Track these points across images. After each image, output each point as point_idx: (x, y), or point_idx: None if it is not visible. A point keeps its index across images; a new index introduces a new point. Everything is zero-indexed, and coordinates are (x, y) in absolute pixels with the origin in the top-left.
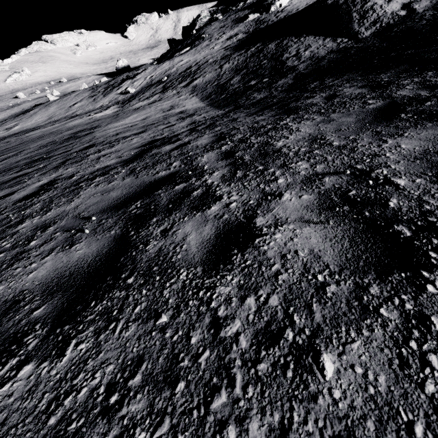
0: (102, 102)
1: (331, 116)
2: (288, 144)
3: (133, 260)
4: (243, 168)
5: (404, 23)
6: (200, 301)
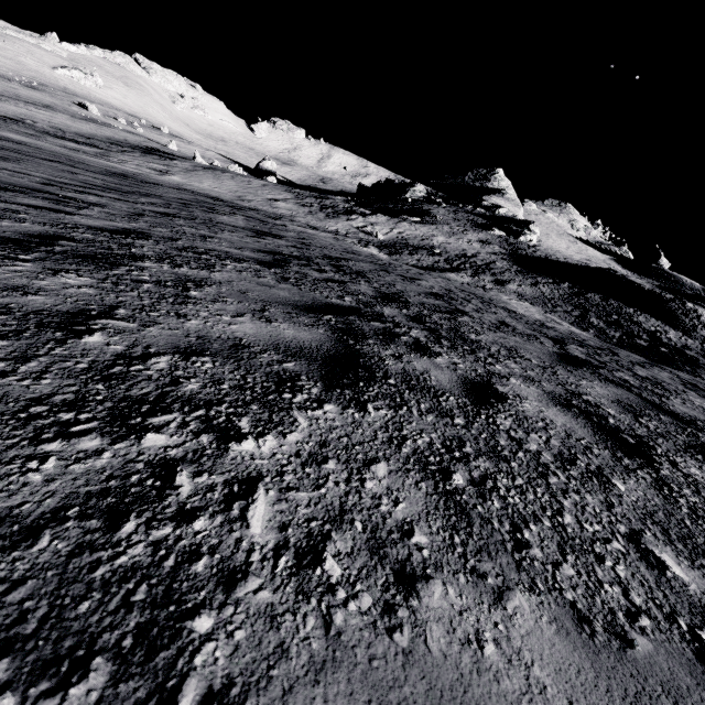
0: (335, 225)
1: None
2: None
3: None
4: None
5: None
6: None
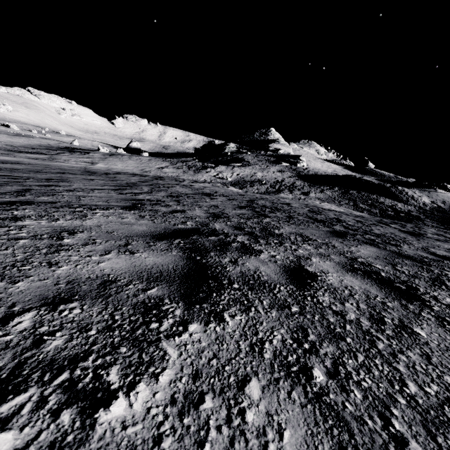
0: (202, 177)
1: None
2: None
3: None
4: None
5: None
6: None
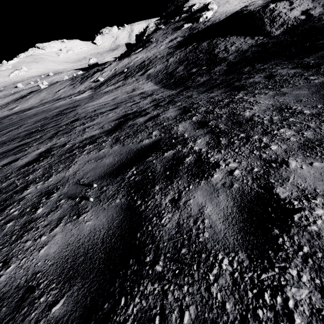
0: (79, 88)
1: (281, 90)
2: (256, 114)
3: (152, 237)
4: (224, 136)
5: (306, 24)
6: (273, 312)
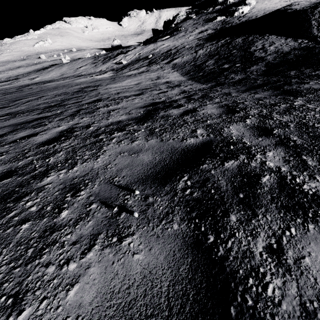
0: (101, 68)
1: None
2: None
3: None
4: (307, 153)
5: None
6: None
